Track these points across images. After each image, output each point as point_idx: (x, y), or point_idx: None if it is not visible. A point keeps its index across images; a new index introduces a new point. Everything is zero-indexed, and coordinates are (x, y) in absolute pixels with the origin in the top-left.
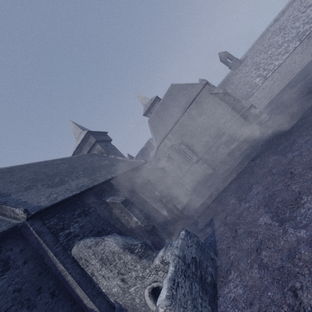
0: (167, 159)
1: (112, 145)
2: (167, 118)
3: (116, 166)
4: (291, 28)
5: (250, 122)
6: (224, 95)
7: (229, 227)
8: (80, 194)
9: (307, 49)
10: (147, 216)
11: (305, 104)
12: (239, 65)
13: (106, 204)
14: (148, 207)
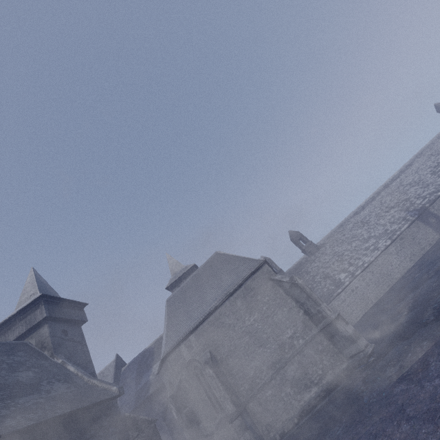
0: (174, 391)
1: (81, 331)
2: (196, 303)
3: (34, 396)
4: (376, 224)
5: (339, 347)
6: (291, 286)
7: None
8: None
9: (403, 252)
10: None
11: None
12: (315, 250)
13: None
14: None
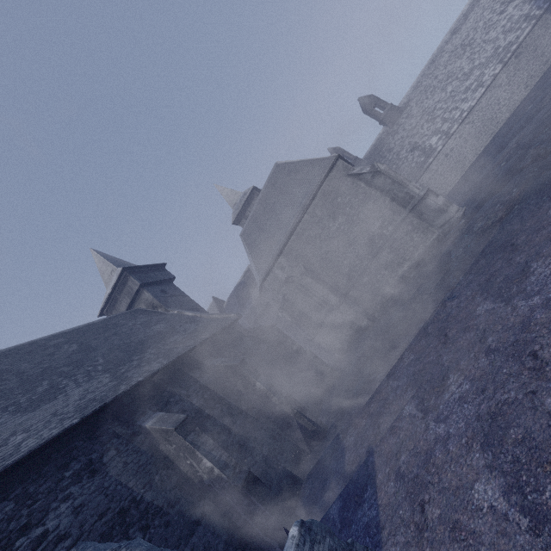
0: (281, 304)
1: (175, 287)
2: (273, 228)
3: (178, 335)
4: (483, 42)
5: (429, 222)
6: (372, 176)
7: (407, 490)
8: (81, 424)
9: (517, 77)
10: (242, 441)
11: (534, 182)
12: (397, 116)
13: (145, 432)
14: (244, 418)
